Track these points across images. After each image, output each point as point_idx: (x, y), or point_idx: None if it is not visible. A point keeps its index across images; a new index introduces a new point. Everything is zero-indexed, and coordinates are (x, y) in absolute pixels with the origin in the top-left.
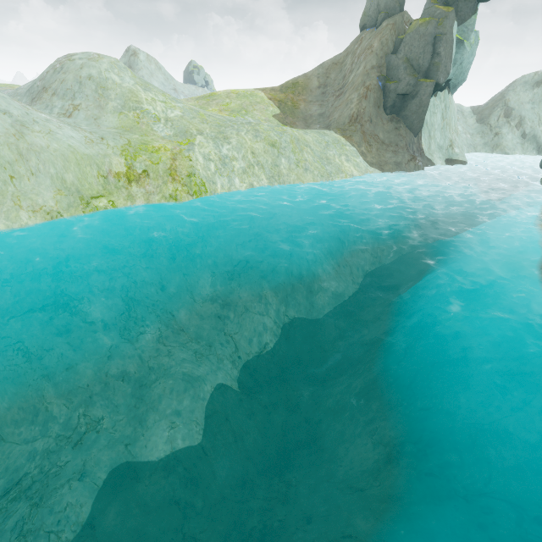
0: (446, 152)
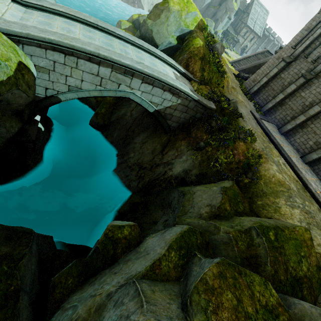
0: (150, 6)
